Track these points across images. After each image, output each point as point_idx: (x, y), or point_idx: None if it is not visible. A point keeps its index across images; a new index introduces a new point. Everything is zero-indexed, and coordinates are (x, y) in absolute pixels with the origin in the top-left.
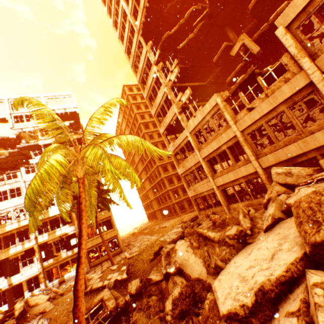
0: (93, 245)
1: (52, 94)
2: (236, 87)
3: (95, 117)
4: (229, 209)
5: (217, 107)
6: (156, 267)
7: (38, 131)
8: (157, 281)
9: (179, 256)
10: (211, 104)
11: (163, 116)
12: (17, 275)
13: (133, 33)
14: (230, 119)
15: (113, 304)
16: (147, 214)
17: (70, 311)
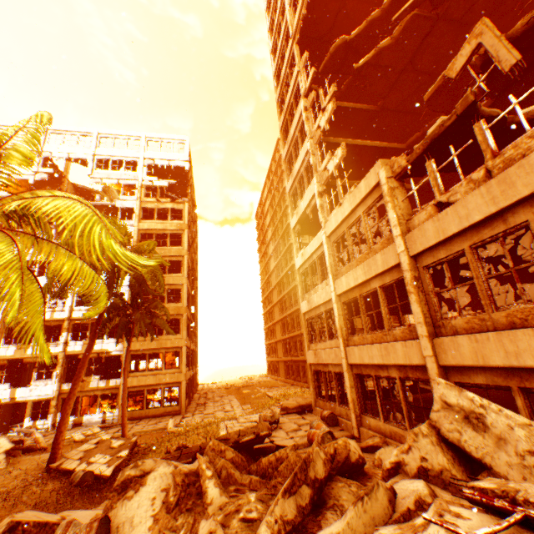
0: (140, 385)
1: (159, 135)
2: (424, 148)
3: (17, 149)
4: (361, 424)
5: (380, 190)
6: None
7: (122, 187)
8: None
9: (132, 506)
10: (370, 181)
11: (300, 195)
12: (25, 389)
13: (288, 40)
14: (396, 223)
15: None
16: (267, 361)
17: None
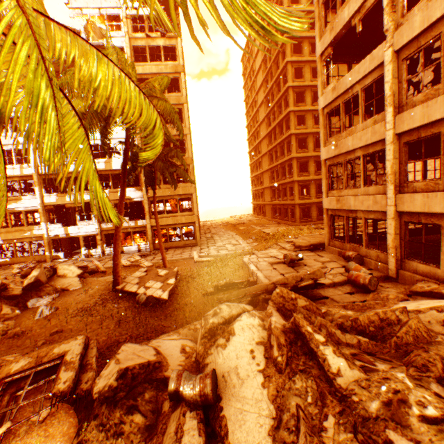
0: (162, 225)
1: None
2: None
3: None
4: (400, 268)
5: None
6: (196, 325)
7: (105, 20)
8: (166, 378)
9: (229, 356)
10: None
11: None
12: (74, 227)
13: None
14: None
15: (65, 385)
16: (253, 204)
17: (82, 309)
